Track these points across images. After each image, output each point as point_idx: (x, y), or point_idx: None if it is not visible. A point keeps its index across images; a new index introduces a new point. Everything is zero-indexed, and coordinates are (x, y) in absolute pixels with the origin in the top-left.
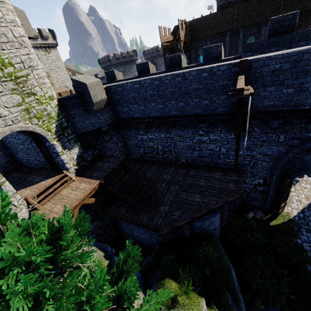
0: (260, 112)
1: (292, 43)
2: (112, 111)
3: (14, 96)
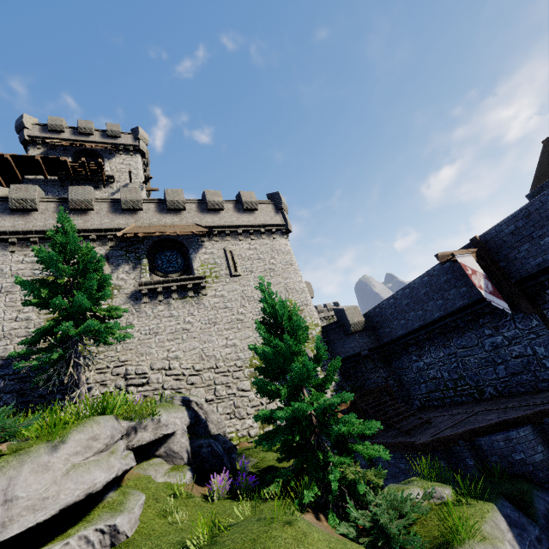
0: (536, 274)
1: None
2: (374, 336)
3: None
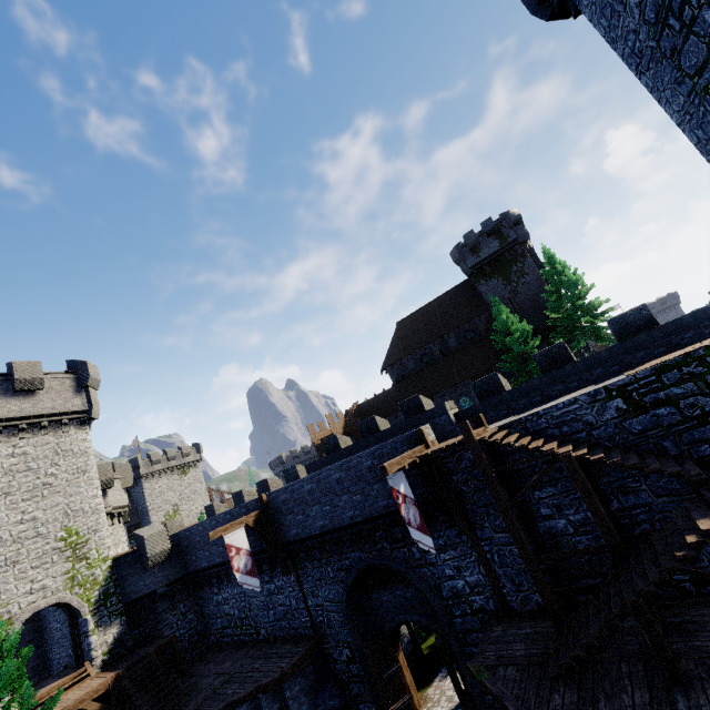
0: (293, 542)
1: (337, 461)
2: (181, 563)
3: (66, 564)
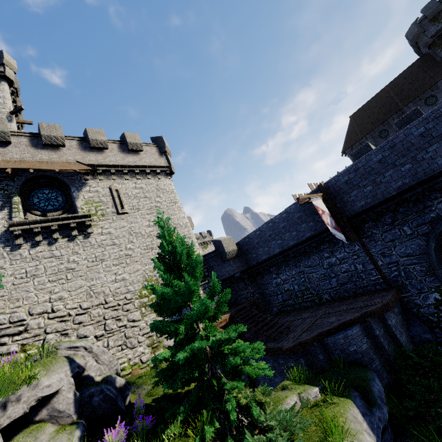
0: (360, 213)
1: None
2: (244, 261)
3: None
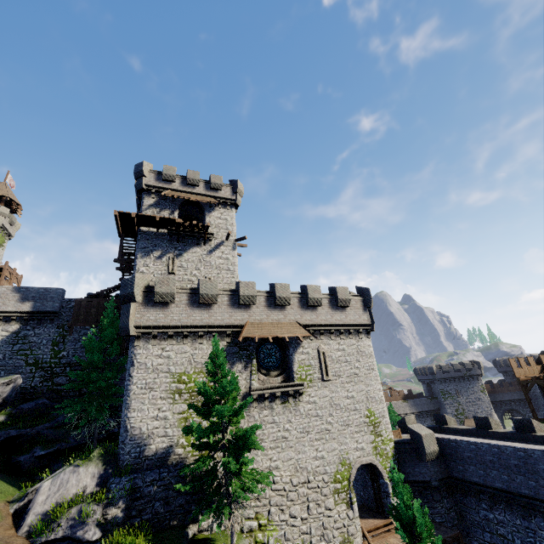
0: None
1: None
2: (443, 465)
3: (371, 435)
